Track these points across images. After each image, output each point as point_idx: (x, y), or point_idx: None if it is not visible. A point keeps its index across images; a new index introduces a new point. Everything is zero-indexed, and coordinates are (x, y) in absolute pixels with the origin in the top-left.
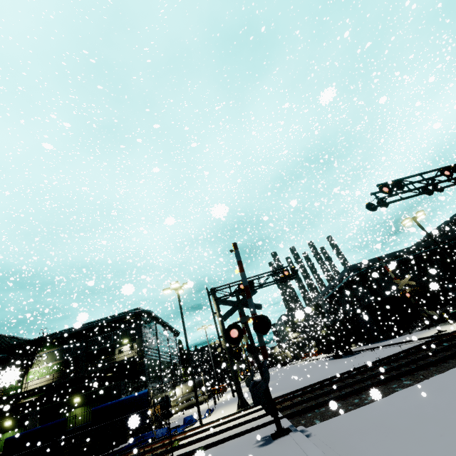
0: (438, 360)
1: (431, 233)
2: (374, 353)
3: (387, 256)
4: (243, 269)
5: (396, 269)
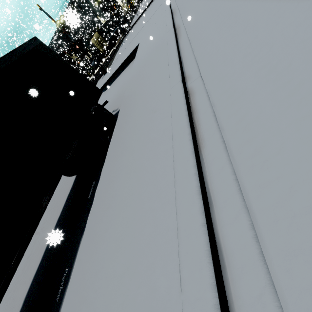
0: (111, 58)
1: None
2: None
3: None
4: (55, 21)
5: None
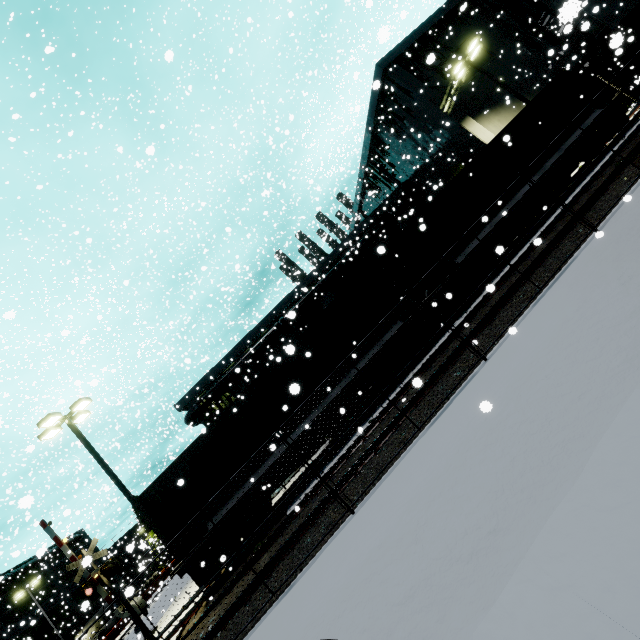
0: None
1: (353, 222)
2: (166, 609)
3: (234, 354)
4: None
5: (256, 365)
